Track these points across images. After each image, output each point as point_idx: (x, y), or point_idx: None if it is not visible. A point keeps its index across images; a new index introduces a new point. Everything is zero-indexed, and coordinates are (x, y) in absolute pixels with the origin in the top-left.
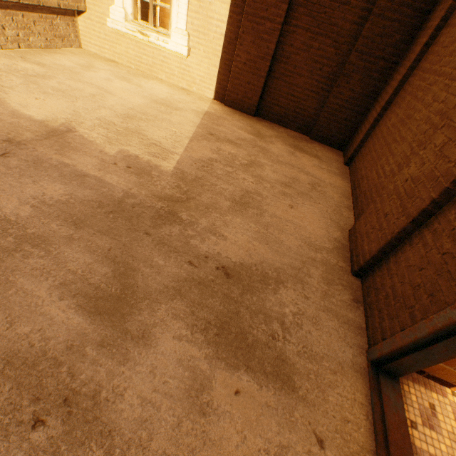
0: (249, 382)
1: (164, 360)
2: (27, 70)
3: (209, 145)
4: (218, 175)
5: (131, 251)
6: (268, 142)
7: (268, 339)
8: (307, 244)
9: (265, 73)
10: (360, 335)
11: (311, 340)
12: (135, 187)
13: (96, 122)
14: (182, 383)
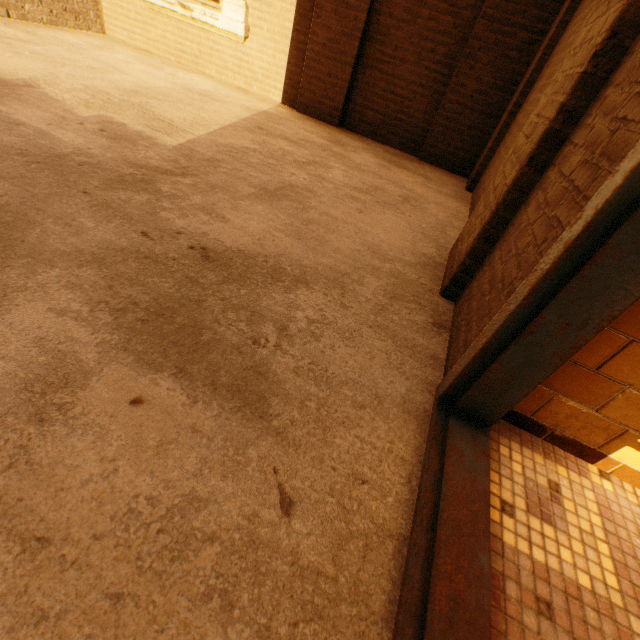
0: (171, 391)
1: (7, 334)
2: (5, 34)
3: (251, 137)
4: (250, 163)
5: (41, 205)
6: (349, 151)
7: (245, 343)
8: (372, 251)
9: (353, 59)
10: (433, 367)
11: (330, 358)
12: (99, 148)
13: (79, 87)
14: (23, 370)
